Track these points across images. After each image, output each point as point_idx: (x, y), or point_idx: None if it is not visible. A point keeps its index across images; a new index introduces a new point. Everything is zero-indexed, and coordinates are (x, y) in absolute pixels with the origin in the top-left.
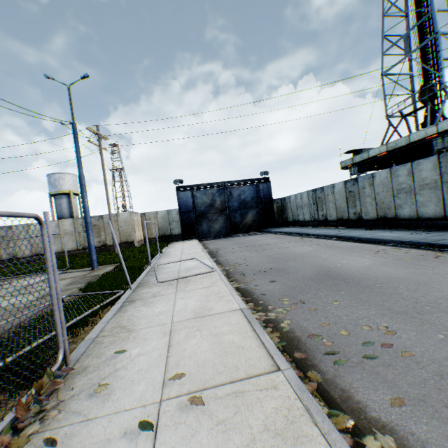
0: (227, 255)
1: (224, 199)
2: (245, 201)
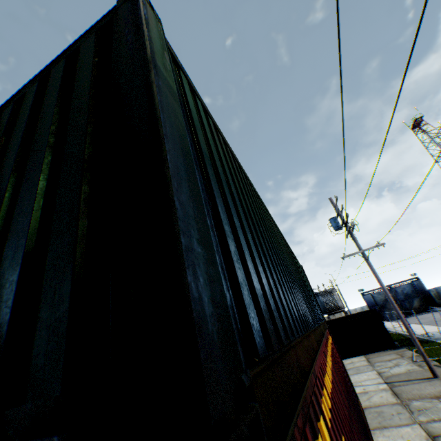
0: (410, 322)
1: (392, 295)
2: (407, 294)
